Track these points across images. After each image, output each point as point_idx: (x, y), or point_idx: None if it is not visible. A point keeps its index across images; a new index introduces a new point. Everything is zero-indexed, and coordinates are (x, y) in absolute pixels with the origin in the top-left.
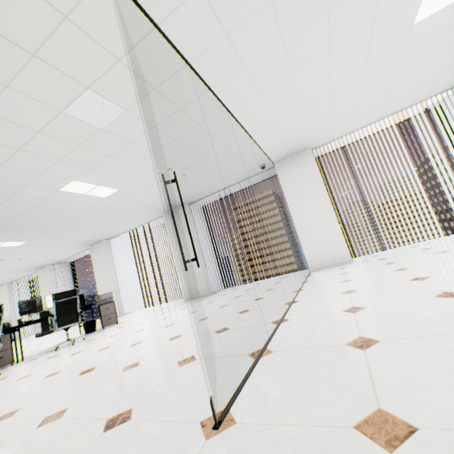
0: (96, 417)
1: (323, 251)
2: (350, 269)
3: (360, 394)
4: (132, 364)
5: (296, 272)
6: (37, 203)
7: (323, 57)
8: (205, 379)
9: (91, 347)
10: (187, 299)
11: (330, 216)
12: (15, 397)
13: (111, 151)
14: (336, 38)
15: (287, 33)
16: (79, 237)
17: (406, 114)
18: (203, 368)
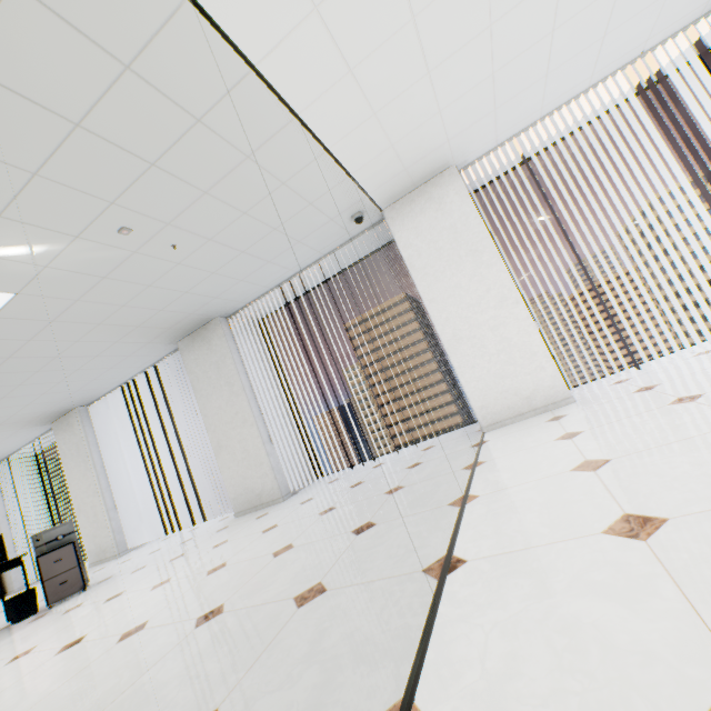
0: None
1: (505, 384)
2: (579, 421)
3: None
4: None
5: (453, 431)
6: None
7: None
8: None
9: None
10: (241, 512)
11: (514, 307)
12: None
13: None
14: None
15: None
16: (6, 410)
17: (649, 71)
18: None
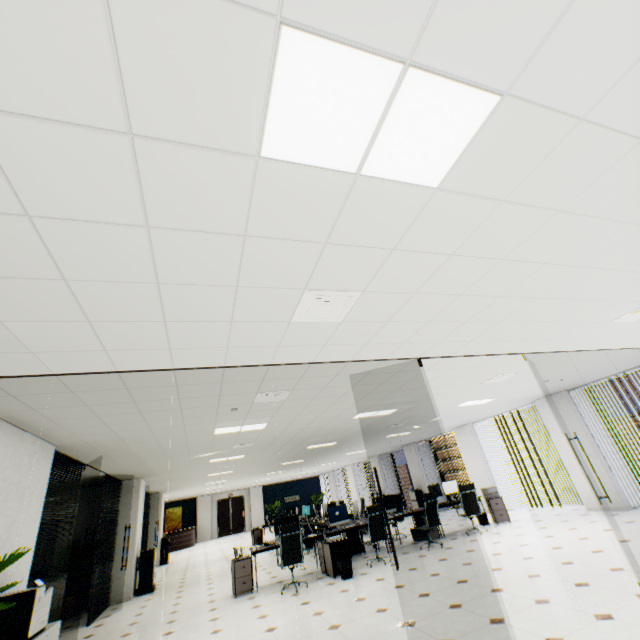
0: (564, 580)
1: None
2: None
3: None
4: (566, 561)
5: None
6: (437, 414)
7: None
8: (634, 580)
9: (506, 541)
10: (591, 508)
11: None
12: (485, 561)
13: (500, 386)
14: None
15: None
16: (448, 424)
17: None
18: (632, 575)
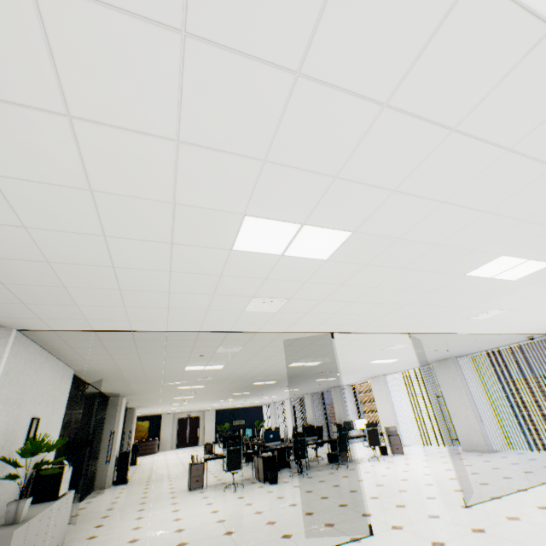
0: (421, 495)
1: None
2: None
3: (516, 514)
4: (428, 483)
5: None
6: (354, 367)
7: (539, 313)
8: (465, 497)
9: (395, 467)
10: (465, 449)
11: None
12: (374, 479)
13: (399, 351)
14: (543, 310)
15: (500, 318)
16: (365, 375)
17: None
18: (466, 495)
